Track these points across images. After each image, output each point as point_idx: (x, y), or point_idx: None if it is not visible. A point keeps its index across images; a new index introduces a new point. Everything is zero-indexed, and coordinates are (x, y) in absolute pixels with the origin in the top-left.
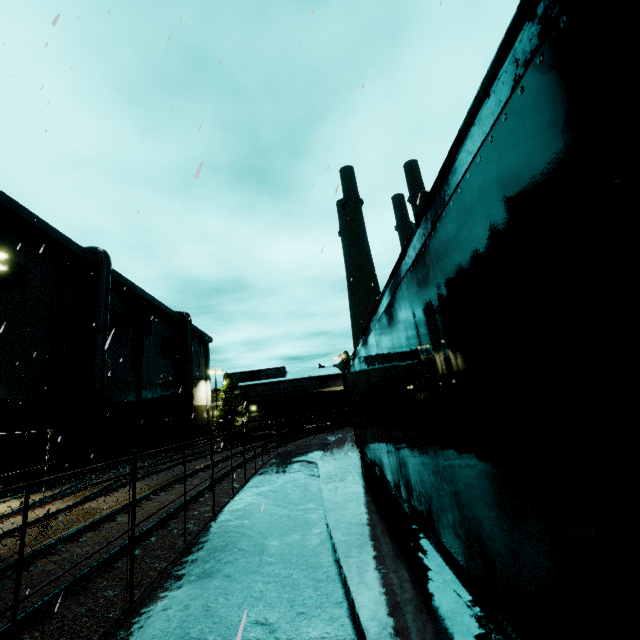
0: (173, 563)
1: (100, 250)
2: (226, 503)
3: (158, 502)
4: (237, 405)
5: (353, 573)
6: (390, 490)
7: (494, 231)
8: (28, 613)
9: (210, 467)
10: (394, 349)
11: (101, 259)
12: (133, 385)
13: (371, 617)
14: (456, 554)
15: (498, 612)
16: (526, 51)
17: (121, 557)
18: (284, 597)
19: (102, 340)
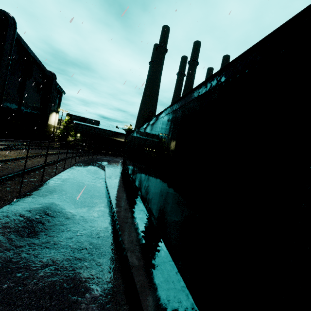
0: (51, 178)
1: (10, 16)
2: (67, 168)
3: (37, 160)
4: (70, 131)
5: (111, 191)
6: (128, 175)
7: (159, 131)
8: (25, 173)
9: (57, 154)
10: (142, 139)
11: (10, 22)
12: (17, 102)
13: (114, 198)
14: (137, 185)
15: (139, 191)
16: (167, 113)
17: (31, 172)
18: (89, 194)
19: (5, 73)
